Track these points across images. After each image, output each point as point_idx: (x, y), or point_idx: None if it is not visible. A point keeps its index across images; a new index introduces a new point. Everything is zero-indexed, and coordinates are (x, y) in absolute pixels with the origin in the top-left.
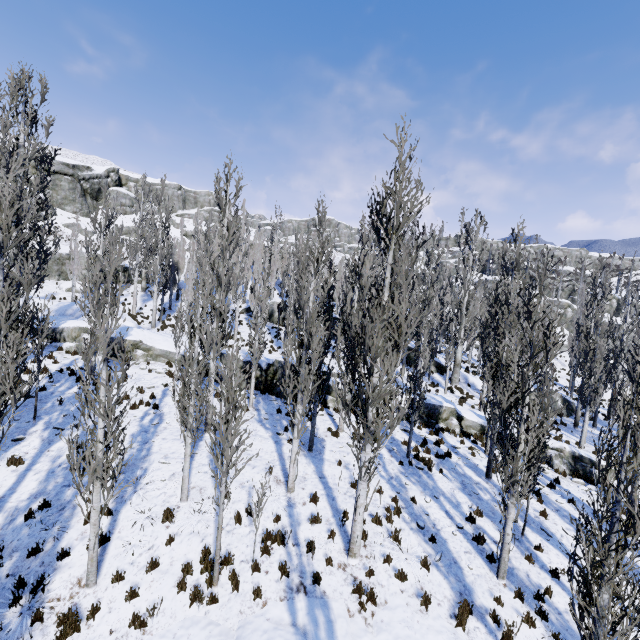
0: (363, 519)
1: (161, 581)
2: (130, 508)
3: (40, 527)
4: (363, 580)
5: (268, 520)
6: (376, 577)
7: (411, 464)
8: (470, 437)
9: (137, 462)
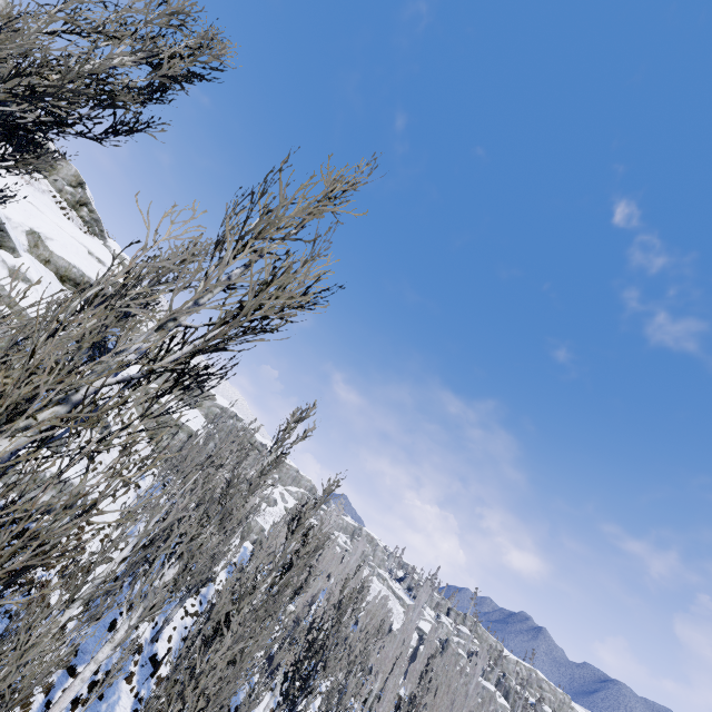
0: None
1: None
2: None
3: None
4: None
5: None
6: None
7: None
8: None
9: None
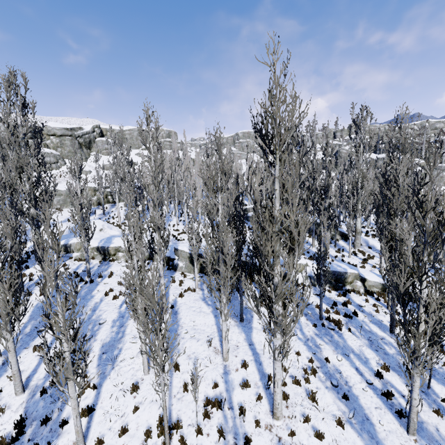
0: (284, 382)
1: (130, 444)
2: (109, 382)
3: (50, 400)
4: (286, 440)
5: (209, 387)
6: (297, 437)
7: (323, 326)
8: (373, 295)
9: (115, 343)
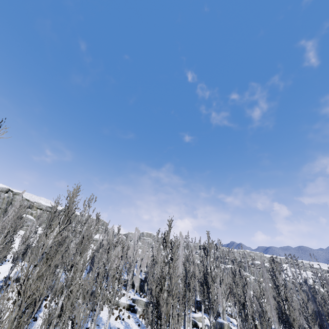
0: None
1: None
2: None
3: None
4: None
5: None
6: None
7: None
8: None
9: None
